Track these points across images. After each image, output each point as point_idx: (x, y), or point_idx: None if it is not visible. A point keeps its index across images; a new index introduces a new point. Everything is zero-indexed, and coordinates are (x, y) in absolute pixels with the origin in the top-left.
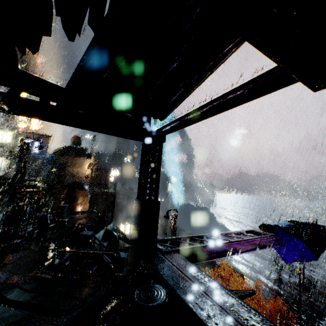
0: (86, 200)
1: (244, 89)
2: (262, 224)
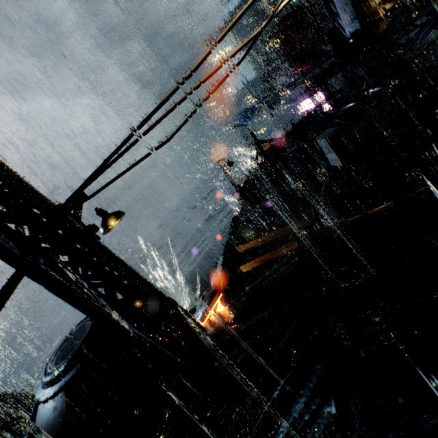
0: None
1: None
2: (266, 96)
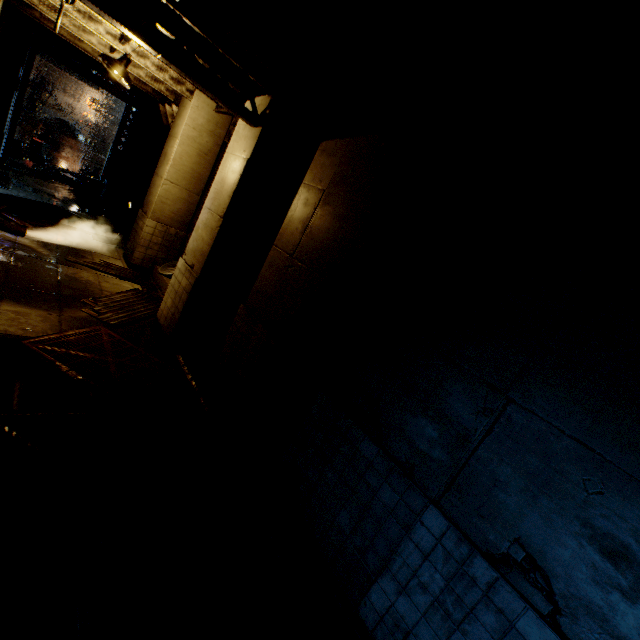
0: (77, 158)
1: None
2: None
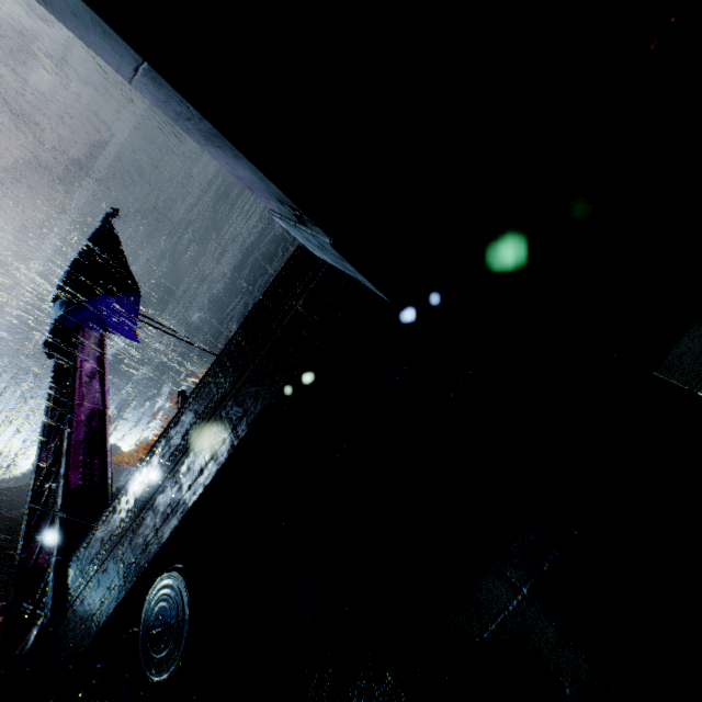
0: None
1: None
2: (45, 347)
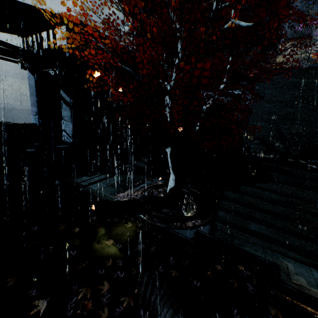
0: None
1: (4, 59)
2: None
